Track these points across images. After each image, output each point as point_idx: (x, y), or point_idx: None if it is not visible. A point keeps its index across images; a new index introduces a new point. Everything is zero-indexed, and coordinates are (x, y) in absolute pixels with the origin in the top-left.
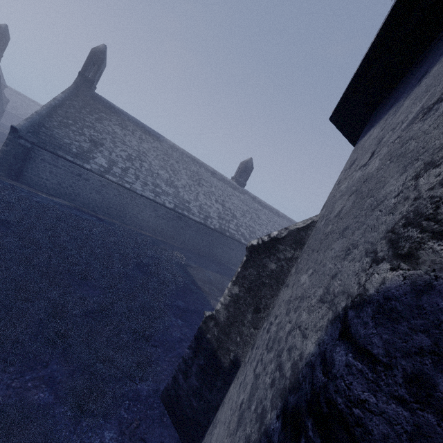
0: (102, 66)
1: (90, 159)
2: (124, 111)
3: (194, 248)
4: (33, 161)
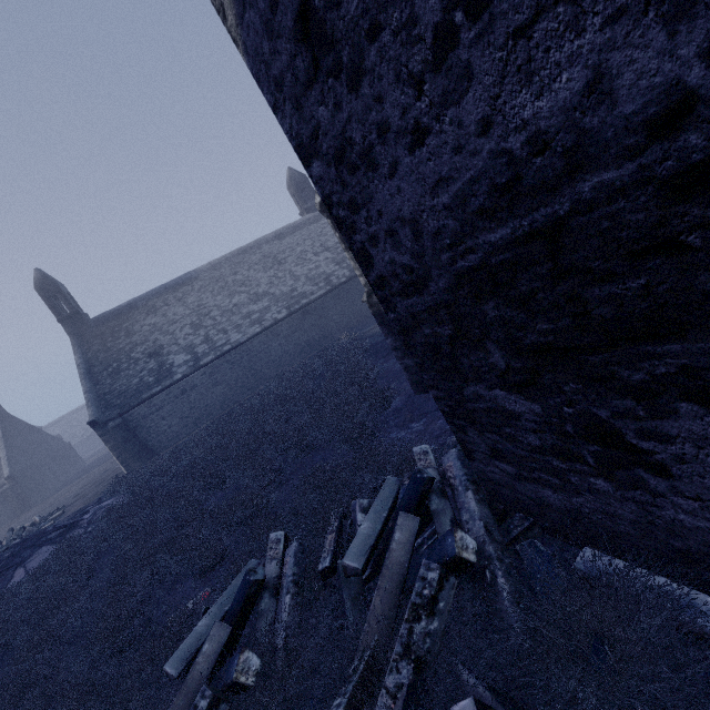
0: (63, 289)
1: (171, 370)
2: (134, 299)
3: (356, 321)
4: (140, 428)
